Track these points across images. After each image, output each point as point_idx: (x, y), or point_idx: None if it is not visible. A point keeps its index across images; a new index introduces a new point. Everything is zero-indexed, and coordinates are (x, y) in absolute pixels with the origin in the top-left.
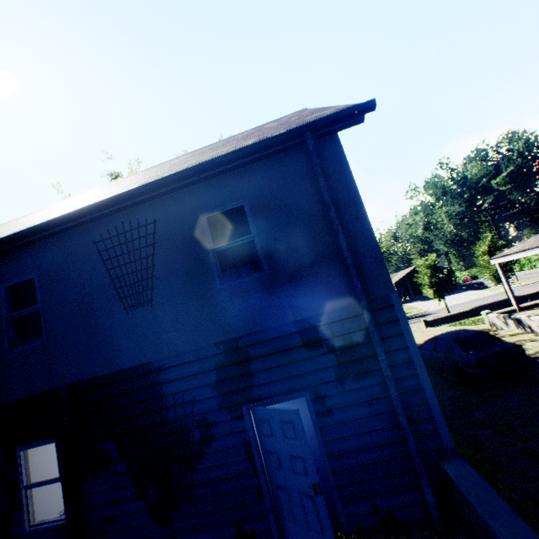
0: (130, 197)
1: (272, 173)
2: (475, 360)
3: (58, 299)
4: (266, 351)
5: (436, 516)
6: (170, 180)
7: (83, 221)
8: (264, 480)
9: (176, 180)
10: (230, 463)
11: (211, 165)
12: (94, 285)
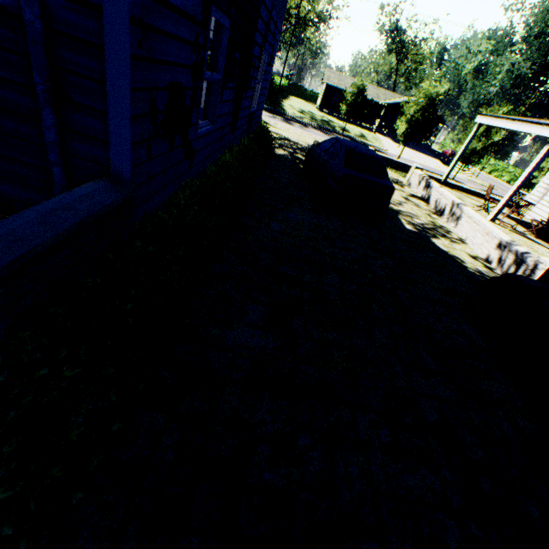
0: None
1: None
2: (342, 175)
3: None
4: None
5: None
6: None
7: None
8: None
9: None
10: None
11: None
12: None
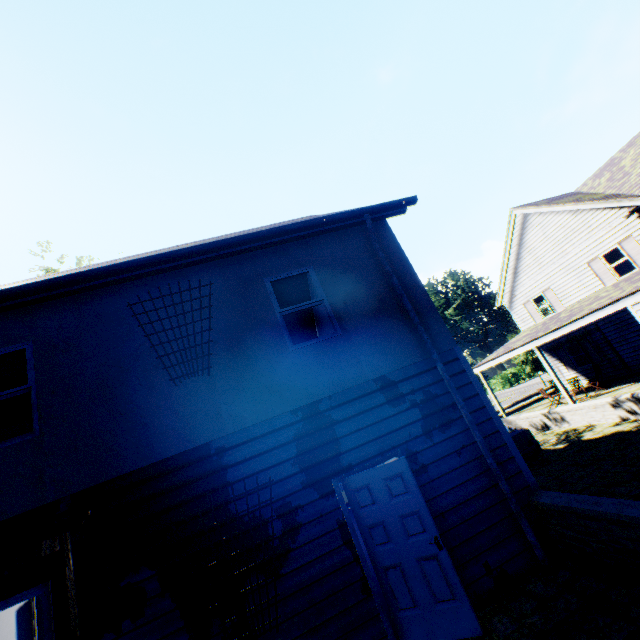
0: (189, 254)
1: (334, 245)
2: None
3: (65, 374)
4: (350, 413)
5: (543, 555)
6: (237, 241)
7: (116, 280)
8: (367, 567)
9: (243, 242)
10: (324, 556)
11: (281, 231)
12: (125, 354)
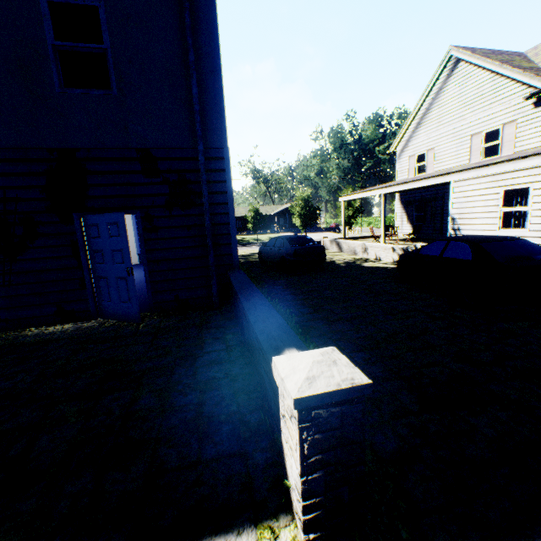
0: None
1: None
2: (294, 250)
3: None
4: (105, 169)
5: (216, 302)
6: None
7: None
8: (88, 274)
9: None
10: (55, 258)
11: None
12: None
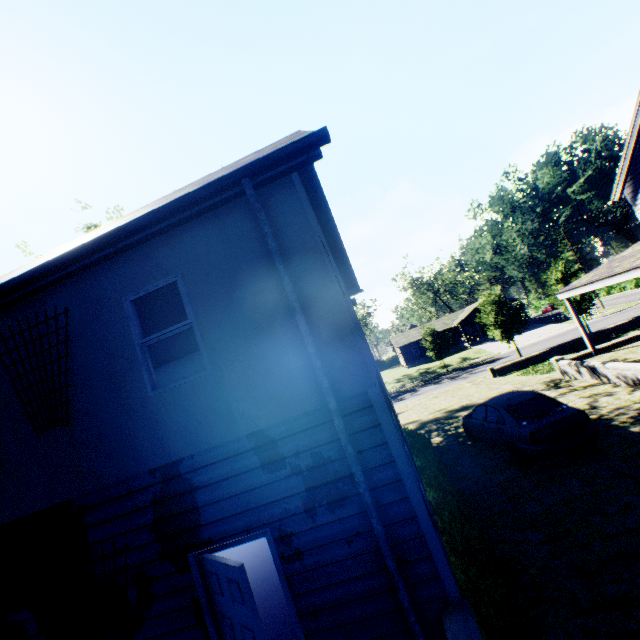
0: (25, 283)
1: (211, 234)
2: (528, 434)
3: None
4: (215, 477)
5: None
6: (73, 257)
7: None
8: None
9: (81, 256)
10: (176, 631)
11: (124, 232)
12: None
